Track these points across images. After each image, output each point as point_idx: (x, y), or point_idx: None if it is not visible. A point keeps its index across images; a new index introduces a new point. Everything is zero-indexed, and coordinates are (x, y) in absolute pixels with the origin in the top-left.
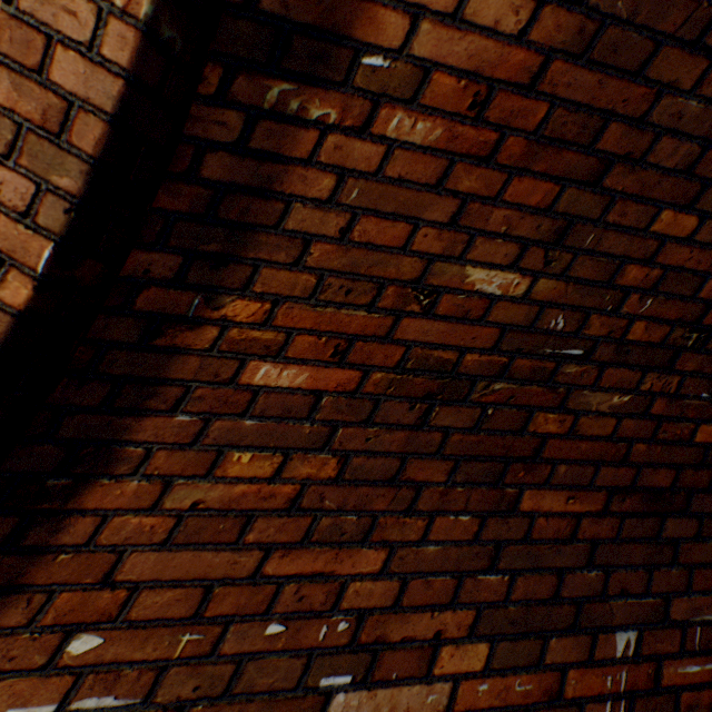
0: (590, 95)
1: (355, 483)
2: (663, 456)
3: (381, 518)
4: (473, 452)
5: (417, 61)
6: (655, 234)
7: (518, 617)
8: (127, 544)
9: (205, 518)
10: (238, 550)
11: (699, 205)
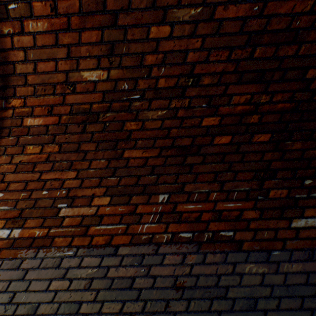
0: None
1: (65, 152)
2: (186, 133)
3: (74, 162)
4: (104, 139)
5: (25, 1)
6: (153, 39)
7: (122, 190)
8: (6, 172)
9: (24, 165)
10: (34, 173)
11: (167, 20)
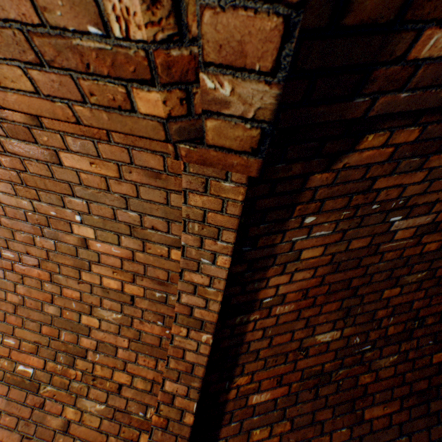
0: (342, 277)
1: (298, 428)
2: (420, 374)
3: (312, 440)
4: (339, 400)
5: (281, 294)
6: (384, 297)
7: None
8: None
9: None
10: None
11: (398, 283)
